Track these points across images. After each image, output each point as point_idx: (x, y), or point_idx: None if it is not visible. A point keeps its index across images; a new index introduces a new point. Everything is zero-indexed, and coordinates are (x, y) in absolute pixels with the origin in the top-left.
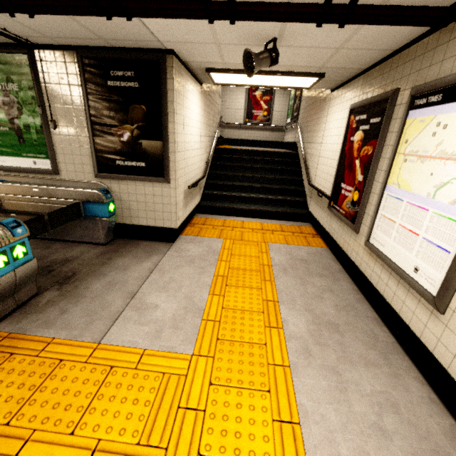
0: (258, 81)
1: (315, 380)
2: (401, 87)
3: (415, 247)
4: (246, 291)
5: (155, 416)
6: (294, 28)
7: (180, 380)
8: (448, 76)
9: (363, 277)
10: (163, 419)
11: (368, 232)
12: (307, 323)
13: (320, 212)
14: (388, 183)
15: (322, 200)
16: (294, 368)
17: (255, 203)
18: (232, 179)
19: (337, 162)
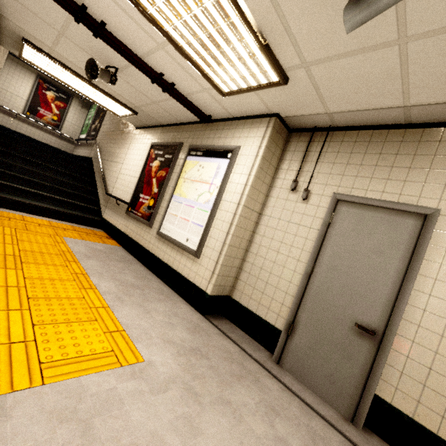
0: (78, 86)
1: (130, 311)
2: (184, 143)
3: (187, 228)
4: (50, 267)
5: None
6: (134, 72)
7: None
8: (205, 145)
9: (154, 257)
10: None
11: (160, 224)
12: (116, 286)
13: (117, 217)
14: (174, 194)
15: (120, 207)
16: (113, 307)
17: (40, 200)
18: (6, 167)
19: (138, 178)
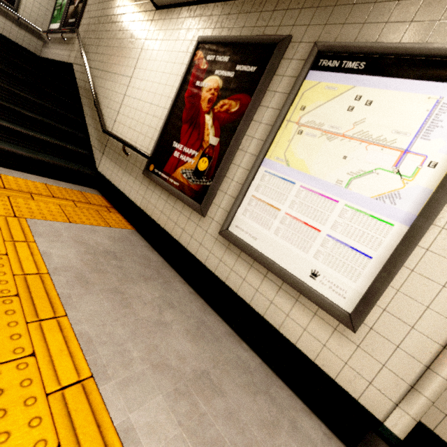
0: None
1: None
2: (294, 37)
3: (313, 246)
4: None
5: None
6: None
7: None
8: (378, 43)
9: (213, 277)
10: None
11: (231, 218)
12: (171, 405)
13: (125, 177)
14: (269, 156)
15: (129, 160)
16: None
17: None
18: None
19: (168, 109)
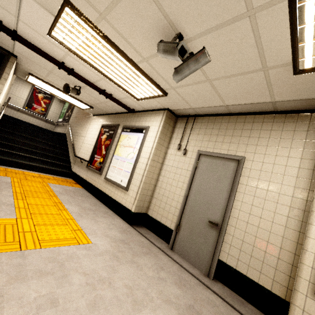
0: (59, 94)
1: (86, 221)
2: (120, 124)
3: (121, 174)
4: (41, 199)
5: (4, 235)
6: (90, 89)
7: (14, 225)
8: (131, 126)
9: (102, 193)
10: (11, 236)
11: (106, 173)
12: (79, 209)
13: (81, 170)
14: (114, 154)
15: (83, 164)
16: (76, 219)
17: (33, 161)
18: (13, 142)
19: (94, 145)
